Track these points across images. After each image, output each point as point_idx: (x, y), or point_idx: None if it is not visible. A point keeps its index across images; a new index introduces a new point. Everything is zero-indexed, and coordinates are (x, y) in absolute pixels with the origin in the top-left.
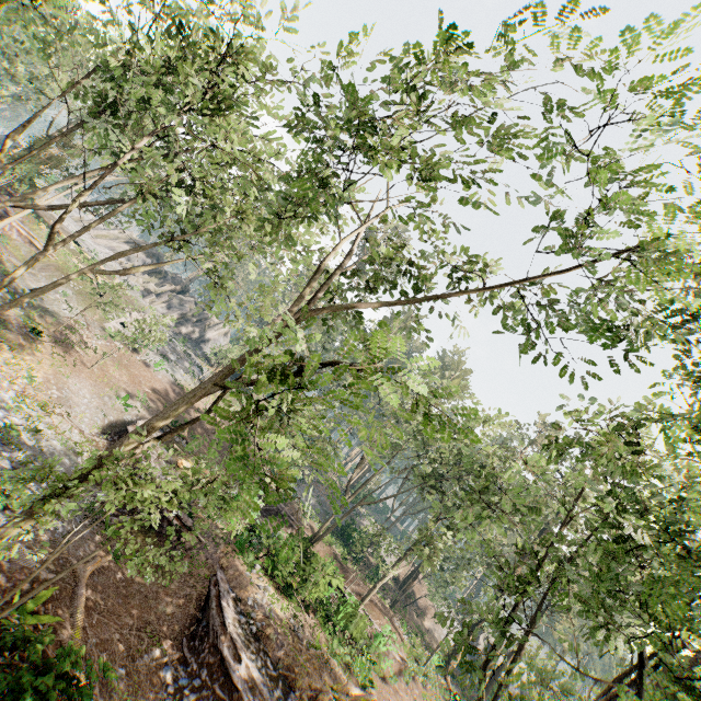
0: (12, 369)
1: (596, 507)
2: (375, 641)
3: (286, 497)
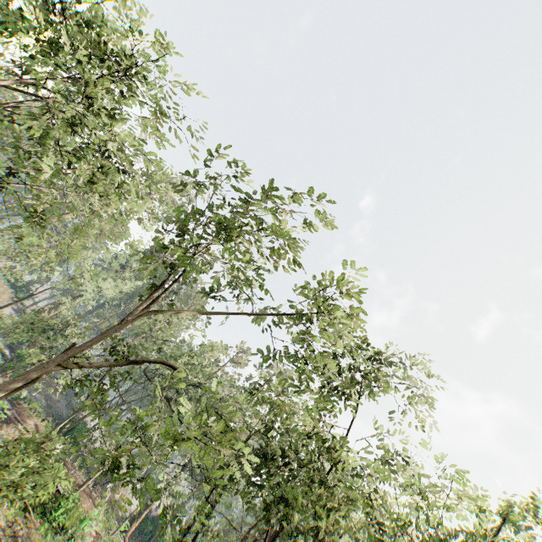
0: None
1: (263, 425)
2: (80, 524)
3: (158, 496)
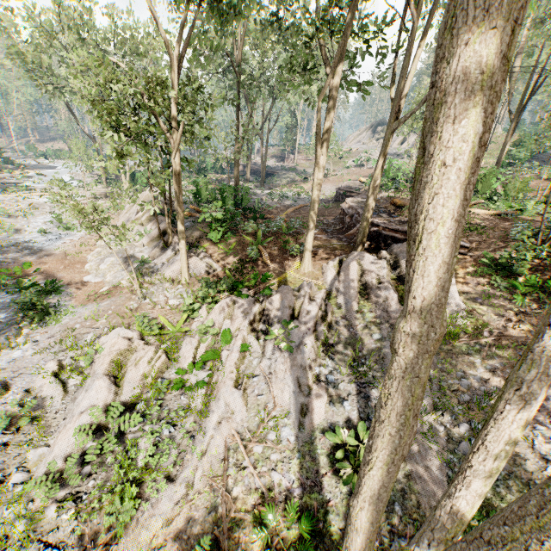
0: (294, 189)
1: None
2: None
3: None
